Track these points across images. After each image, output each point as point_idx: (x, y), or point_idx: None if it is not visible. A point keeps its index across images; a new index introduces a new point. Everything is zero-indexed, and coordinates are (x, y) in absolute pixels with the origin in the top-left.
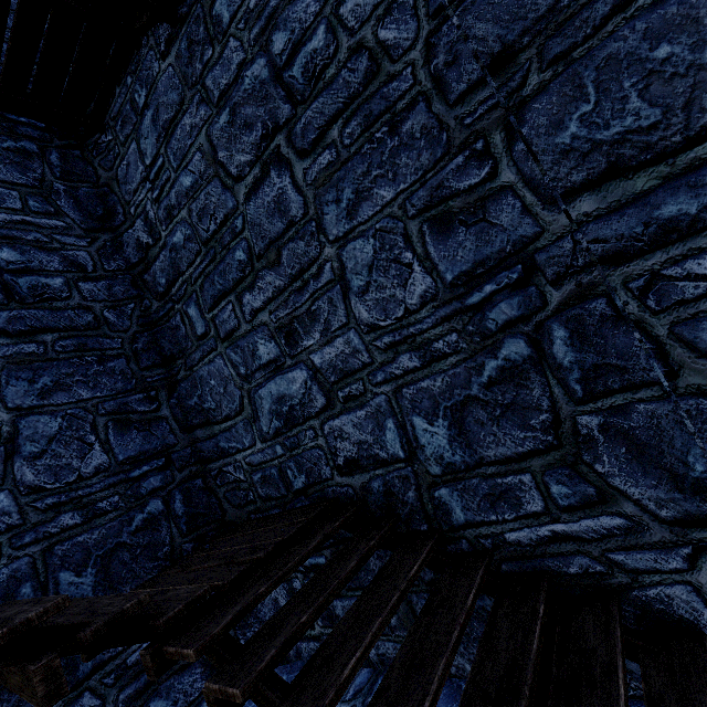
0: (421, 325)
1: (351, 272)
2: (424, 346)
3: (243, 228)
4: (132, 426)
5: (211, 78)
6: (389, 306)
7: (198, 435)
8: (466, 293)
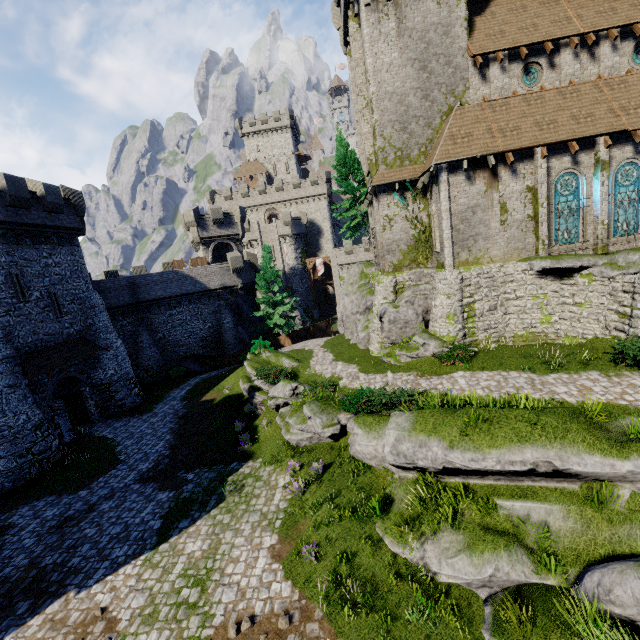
0: None
1: None
2: None
3: None
4: None
5: None
6: None
7: None
8: None
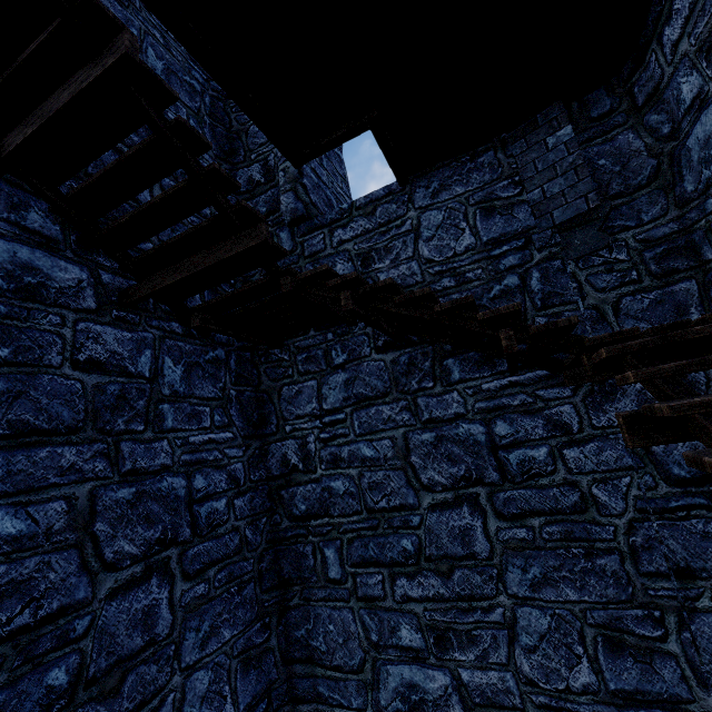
0: (578, 706)
1: (522, 628)
2: None
3: (419, 526)
4: (251, 665)
5: (424, 401)
6: (552, 675)
7: (296, 670)
8: (624, 706)
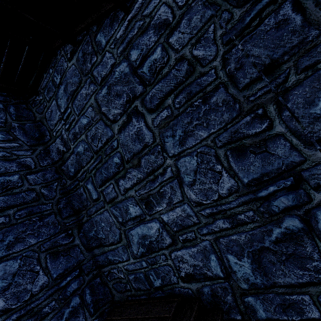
0: (229, 205)
1: (184, 173)
2: (232, 216)
3: (117, 146)
4: (59, 254)
5: (96, 71)
6: (208, 193)
7: (96, 252)
8: (257, 190)
